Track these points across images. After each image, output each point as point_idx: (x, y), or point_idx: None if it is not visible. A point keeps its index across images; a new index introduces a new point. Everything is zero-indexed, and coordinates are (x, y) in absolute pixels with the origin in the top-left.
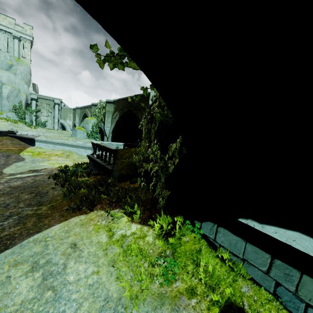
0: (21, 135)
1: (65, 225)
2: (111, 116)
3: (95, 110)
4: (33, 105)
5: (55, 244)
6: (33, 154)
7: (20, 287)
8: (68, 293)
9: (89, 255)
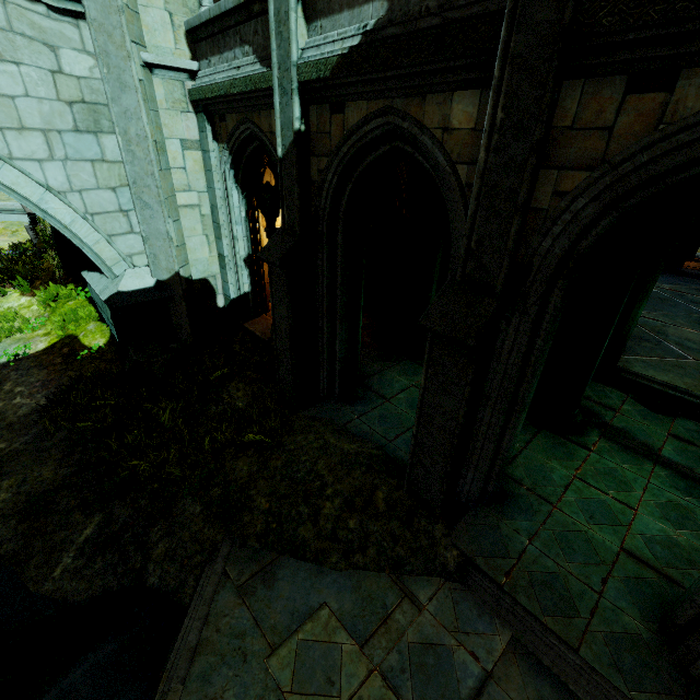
0: None
1: None
2: None
3: None
4: None
5: None
6: None
7: None
8: None
9: None
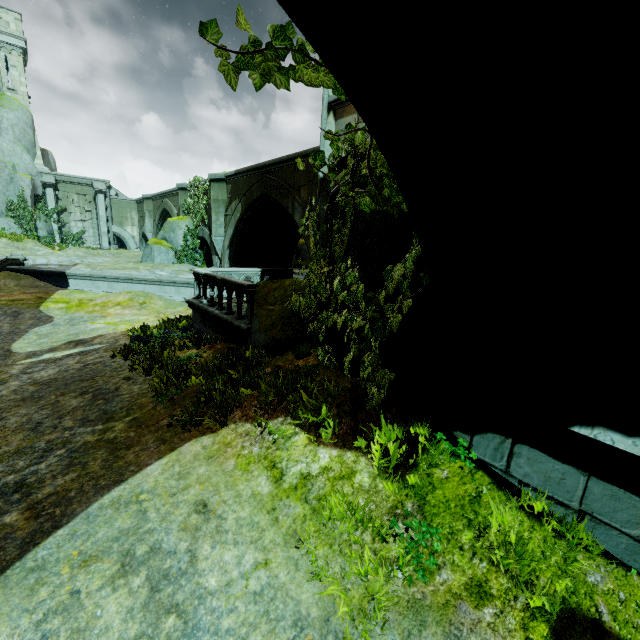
0: (35, 267)
1: (174, 462)
2: (224, 211)
3: (185, 199)
4: (50, 199)
5: (162, 507)
6: (69, 307)
7: (104, 613)
8: (212, 617)
9: (240, 525)
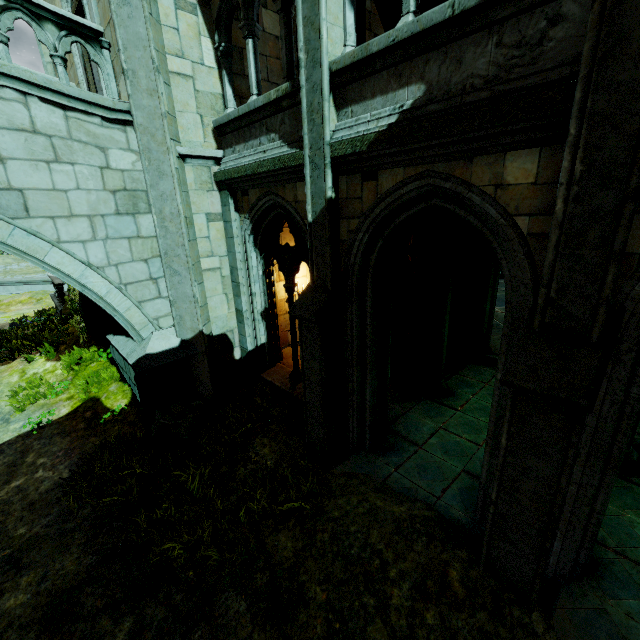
0: None
1: None
2: None
3: None
4: None
5: None
6: None
7: None
8: None
9: None
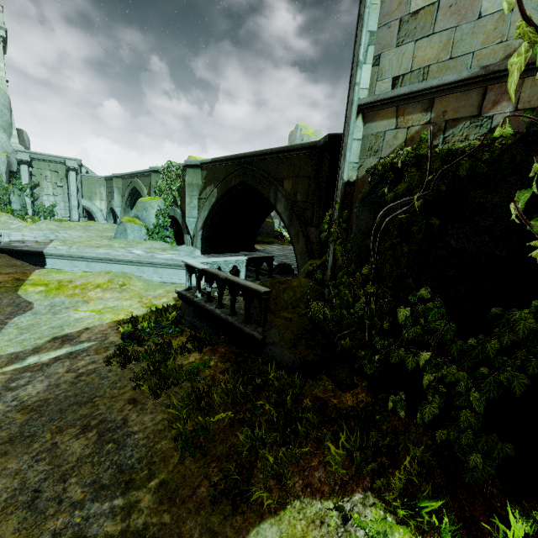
0: (12, 245)
1: None
2: (198, 195)
3: (157, 181)
4: (24, 175)
5: None
6: (48, 290)
7: None
8: None
9: None
